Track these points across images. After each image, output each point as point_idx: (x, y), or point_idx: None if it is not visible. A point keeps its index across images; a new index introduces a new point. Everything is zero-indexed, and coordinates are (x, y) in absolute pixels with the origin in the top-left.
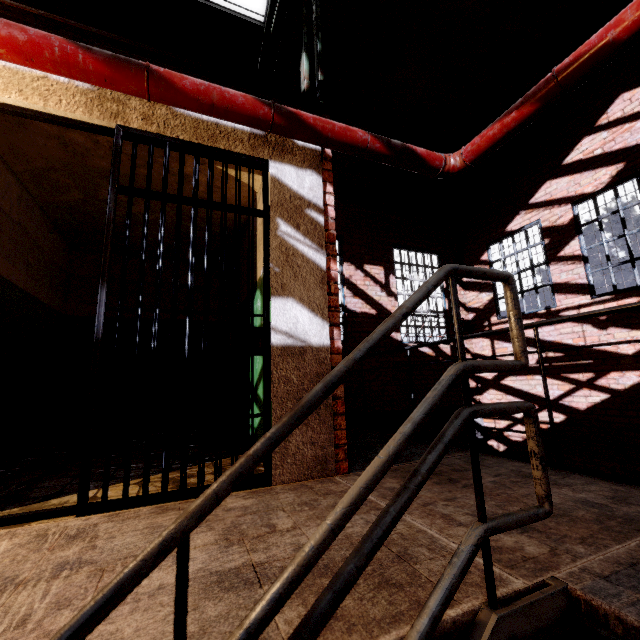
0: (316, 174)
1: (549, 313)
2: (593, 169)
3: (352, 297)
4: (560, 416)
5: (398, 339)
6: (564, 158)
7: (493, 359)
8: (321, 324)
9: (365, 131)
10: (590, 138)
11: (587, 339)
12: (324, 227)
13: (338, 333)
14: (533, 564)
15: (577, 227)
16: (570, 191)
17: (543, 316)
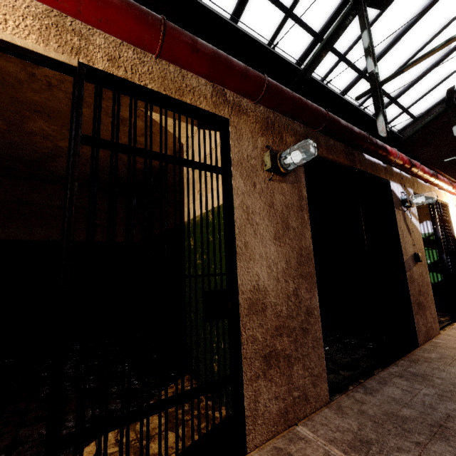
0: None
1: None
2: None
3: None
4: None
5: None
6: None
7: None
8: None
9: None
10: None
11: None
12: None
13: None
14: None
15: None
16: None
17: None
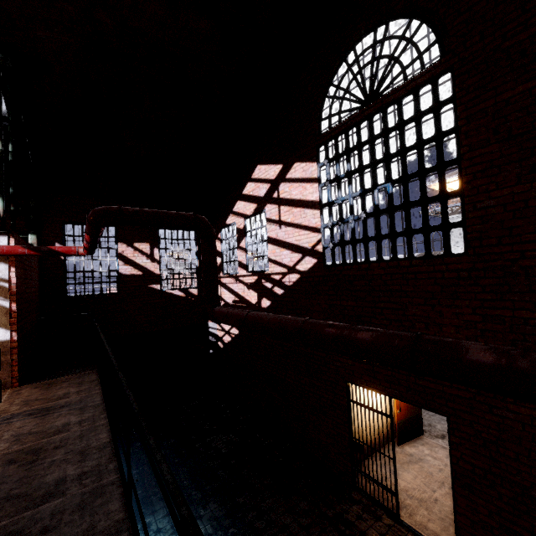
0: (4, 264)
1: (236, 276)
2: (250, 202)
3: (124, 265)
4: (237, 331)
5: (158, 288)
6: (243, 190)
7: (221, 297)
8: (5, 331)
9: (24, 248)
10: (250, 184)
11: (245, 293)
12: (9, 288)
13: (16, 334)
14: (4, 413)
15: (245, 232)
16: (244, 211)
17: (235, 277)
